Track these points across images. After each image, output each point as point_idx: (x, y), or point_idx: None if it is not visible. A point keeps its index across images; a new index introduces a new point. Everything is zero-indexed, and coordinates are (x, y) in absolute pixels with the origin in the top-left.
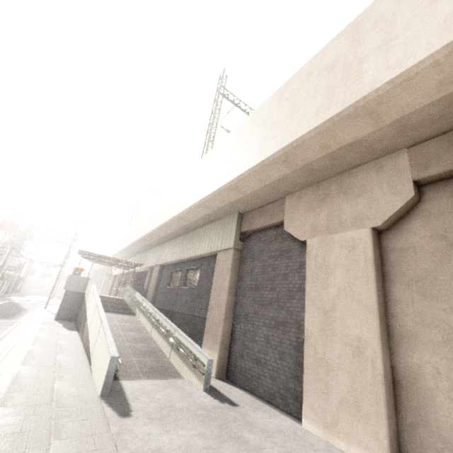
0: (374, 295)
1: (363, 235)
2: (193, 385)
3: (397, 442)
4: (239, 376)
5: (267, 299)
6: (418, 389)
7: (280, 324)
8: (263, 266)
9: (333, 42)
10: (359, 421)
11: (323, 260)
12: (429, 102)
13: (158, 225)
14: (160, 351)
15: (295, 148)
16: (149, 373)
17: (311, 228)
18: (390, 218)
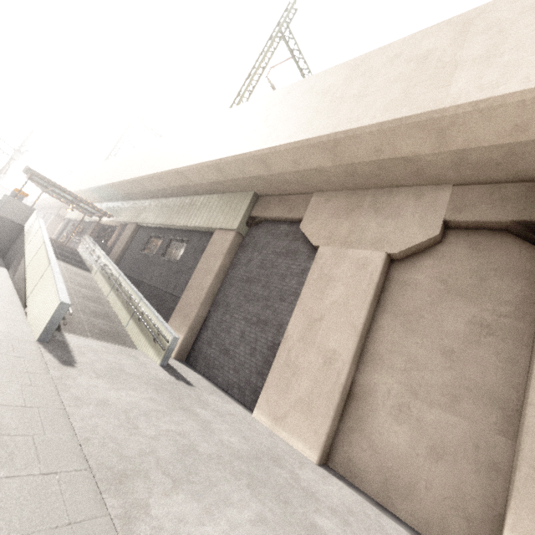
0: (364, 316)
1: (377, 258)
2: (149, 358)
3: (332, 440)
4: (201, 363)
5: (257, 295)
6: (367, 403)
7: (262, 322)
8: (263, 260)
9: (438, 27)
10: (307, 419)
11: (328, 271)
12: (496, 144)
13: (149, 173)
14: (116, 317)
15: (349, 138)
16: (100, 335)
17: (329, 236)
18: (408, 249)
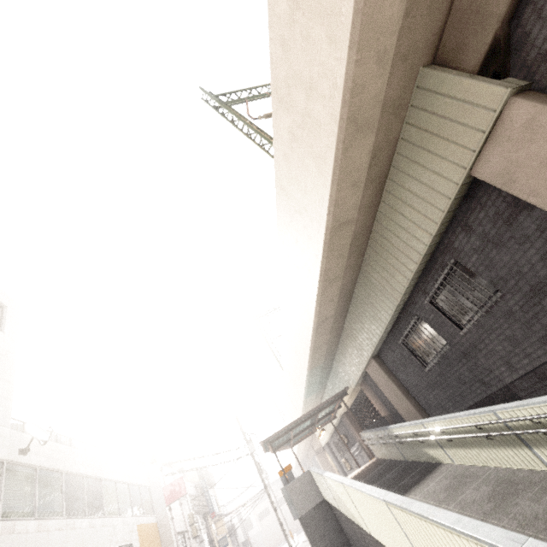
0: None
1: None
2: None
3: None
4: None
5: None
6: None
7: None
8: None
9: None
10: None
11: None
12: None
13: (314, 296)
14: None
15: None
16: None
17: None
18: None
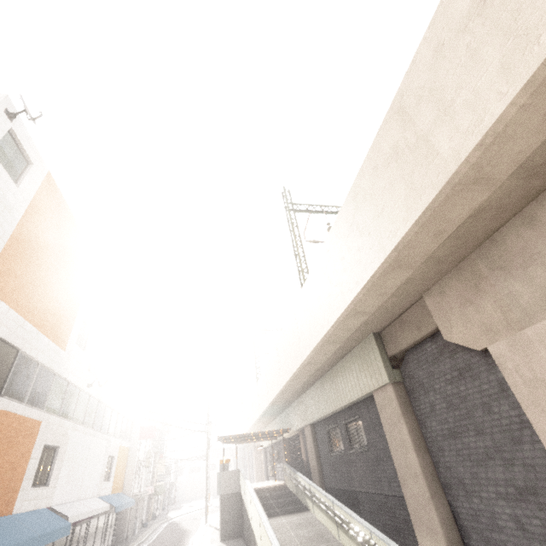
0: None
1: None
2: None
3: None
4: None
5: (479, 449)
6: None
7: (525, 492)
8: (444, 398)
9: (382, 130)
10: None
11: (531, 373)
12: None
13: (287, 378)
14: None
15: (403, 250)
16: None
17: (484, 329)
18: None
